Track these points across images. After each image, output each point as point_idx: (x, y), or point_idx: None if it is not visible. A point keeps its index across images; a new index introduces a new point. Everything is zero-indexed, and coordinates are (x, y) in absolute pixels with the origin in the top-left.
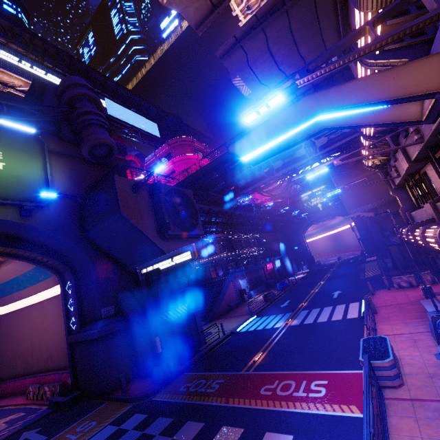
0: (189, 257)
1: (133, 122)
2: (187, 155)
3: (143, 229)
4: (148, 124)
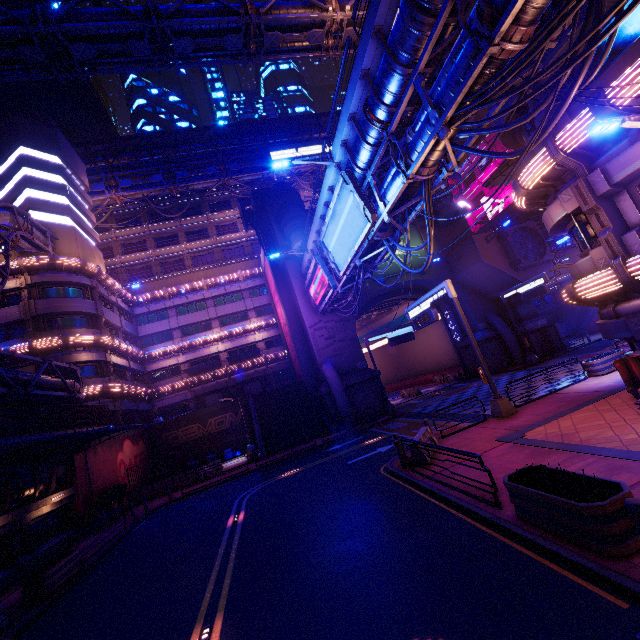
0: (542, 282)
1: None
2: None
3: (500, 268)
4: None
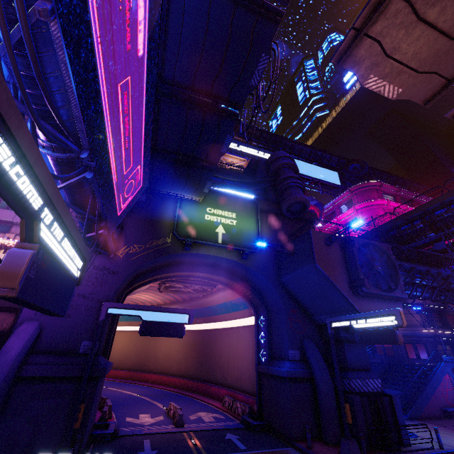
0: (393, 322)
1: (313, 175)
2: (373, 201)
3: (335, 282)
4: (329, 173)
